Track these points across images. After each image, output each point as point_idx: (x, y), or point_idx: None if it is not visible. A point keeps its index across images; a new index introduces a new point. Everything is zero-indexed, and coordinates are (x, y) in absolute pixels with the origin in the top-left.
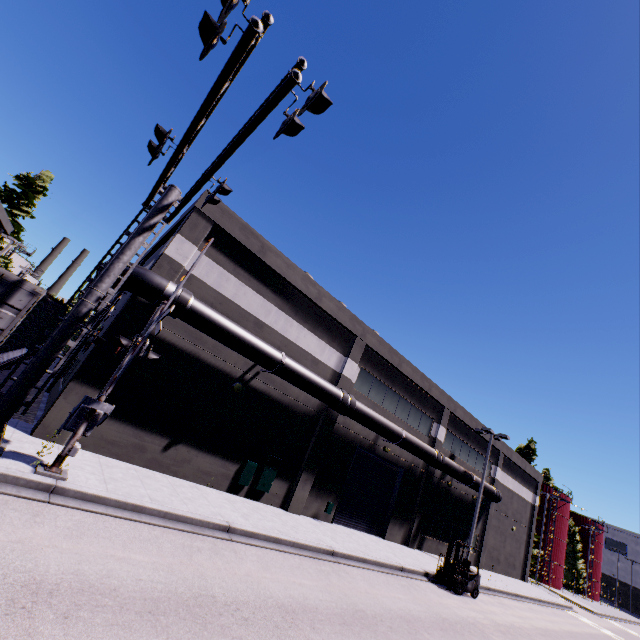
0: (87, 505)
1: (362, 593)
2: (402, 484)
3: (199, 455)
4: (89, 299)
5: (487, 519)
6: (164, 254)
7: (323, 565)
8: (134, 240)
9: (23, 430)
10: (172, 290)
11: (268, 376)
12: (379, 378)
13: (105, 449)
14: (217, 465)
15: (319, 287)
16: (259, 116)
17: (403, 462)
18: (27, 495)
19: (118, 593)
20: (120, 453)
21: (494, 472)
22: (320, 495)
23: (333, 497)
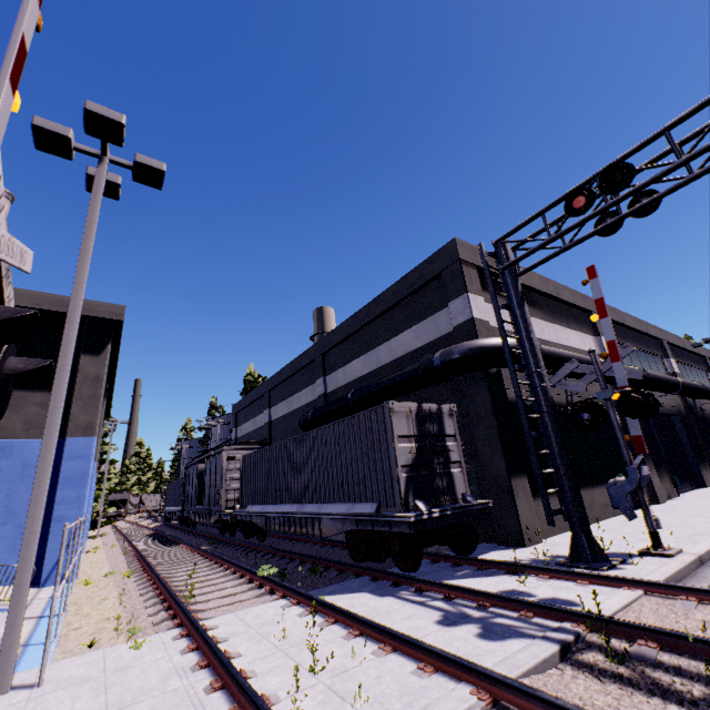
0: None
1: None
2: (683, 430)
3: (593, 492)
4: (546, 382)
5: None
6: (474, 319)
7: None
8: (525, 308)
9: (507, 548)
10: None
11: None
12: (619, 342)
13: (554, 528)
14: (605, 493)
15: (551, 282)
16: None
17: (672, 409)
18: None
19: None
20: (562, 525)
21: None
22: (659, 476)
23: (665, 472)
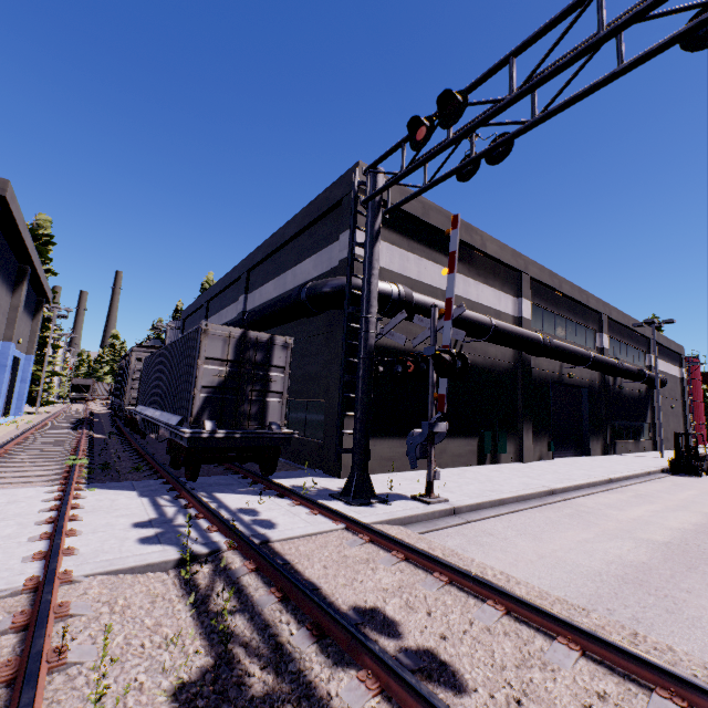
0: (481, 514)
1: (682, 502)
2: (589, 403)
3: (449, 442)
4: (371, 329)
5: (654, 406)
6: (355, 255)
7: (624, 492)
8: (375, 249)
9: (326, 477)
10: (396, 291)
11: (469, 346)
12: (546, 308)
13: (387, 467)
14: (463, 445)
15: (479, 232)
16: (704, 24)
17: (584, 382)
18: (455, 523)
19: (650, 564)
20: (398, 466)
21: (649, 361)
22: (538, 439)
23: (546, 436)
